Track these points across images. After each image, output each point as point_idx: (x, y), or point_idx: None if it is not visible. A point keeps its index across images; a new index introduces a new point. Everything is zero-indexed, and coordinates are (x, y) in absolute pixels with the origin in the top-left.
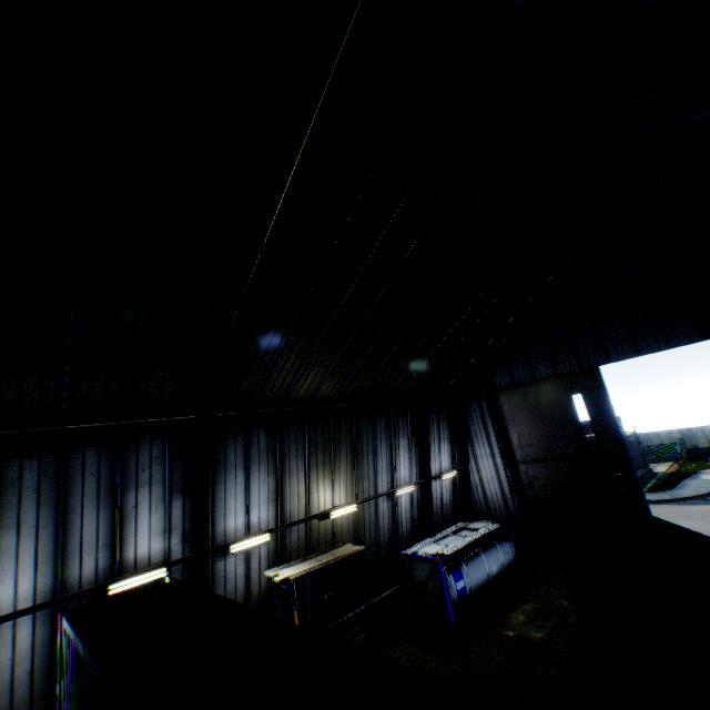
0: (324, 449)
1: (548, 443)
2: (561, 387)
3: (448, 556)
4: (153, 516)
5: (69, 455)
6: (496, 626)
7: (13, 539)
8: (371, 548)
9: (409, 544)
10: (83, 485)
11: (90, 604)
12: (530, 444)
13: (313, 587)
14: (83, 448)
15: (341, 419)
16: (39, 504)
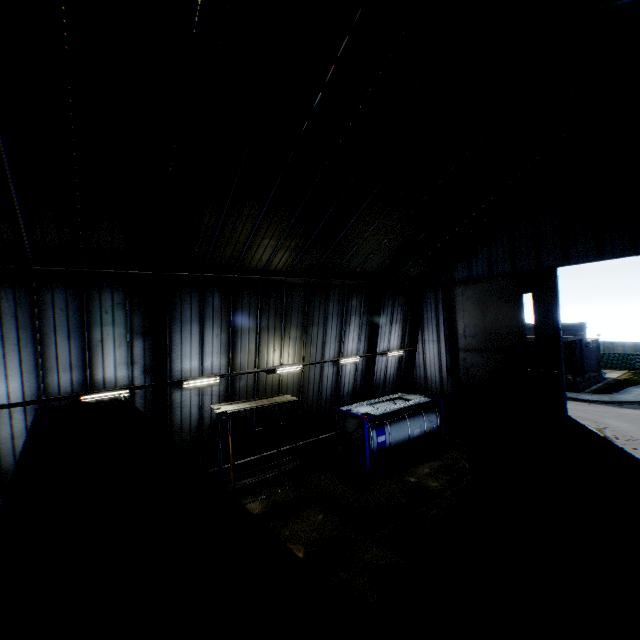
0: (276, 316)
1: (490, 336)
2: (515, 285)
3: (375, 417)
4: (118, 350)
5: (39, 292)
6: (403, 473)
7: (1, 352)
8: (313, 402)
9: (349, 403)
10: (55, 318)
11: (59, 406)
12: (474, 335)
13: (258, 423)
14: (52, 288)
15: (294, 292)
16: (18, 328)
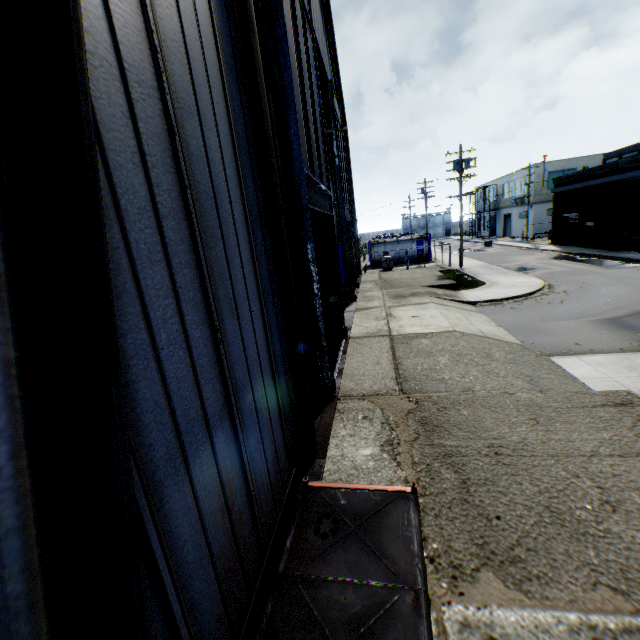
0: None
1: None
2: None
3: None
4: None
5: None
6: None
7: None
8: None
9: None
10: None
11: None
12: None
13: None
14: None
15: None
16: None
